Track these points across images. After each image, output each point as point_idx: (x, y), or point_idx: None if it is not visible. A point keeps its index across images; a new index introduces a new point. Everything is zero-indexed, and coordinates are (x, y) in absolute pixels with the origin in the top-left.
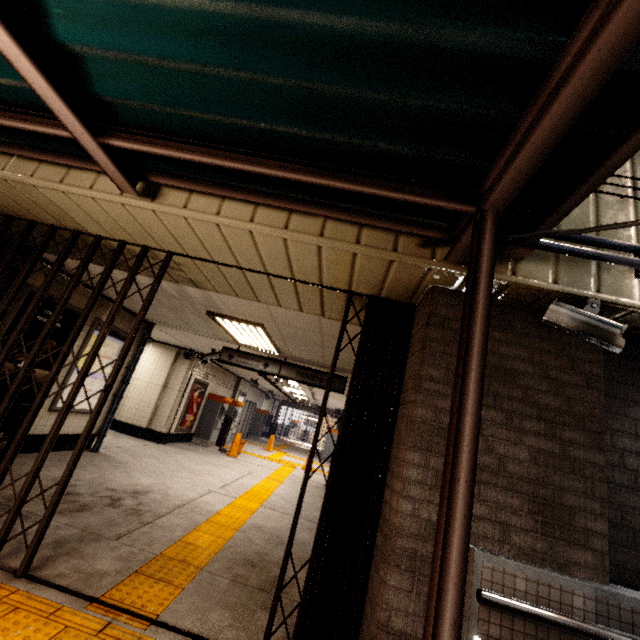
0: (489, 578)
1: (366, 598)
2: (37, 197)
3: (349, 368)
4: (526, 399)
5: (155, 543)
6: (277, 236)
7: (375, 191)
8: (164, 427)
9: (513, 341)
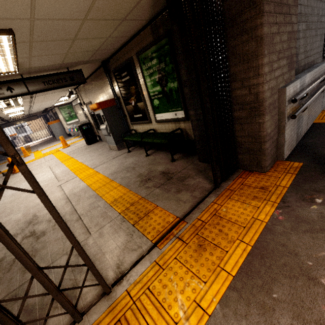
0: (288, 95)
1: (237, 139)
2: None
3: (84, 59)
4: (287, 3)
5: (106, 215)
6: None
7: None
8: None
9: None
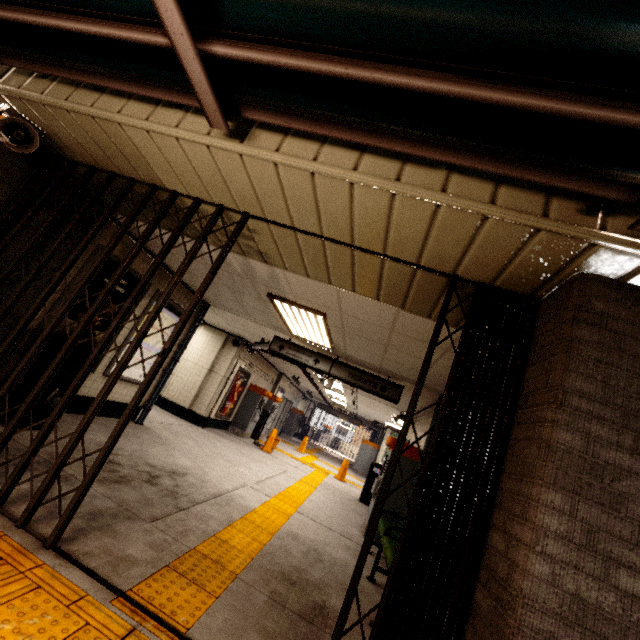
0: None
1: None
2: (121, 140)
3: (409, 376)
4: None
5: (189, 534)
6: (384, 190)
7: (566, 107)
8: (205, 411)
9: None
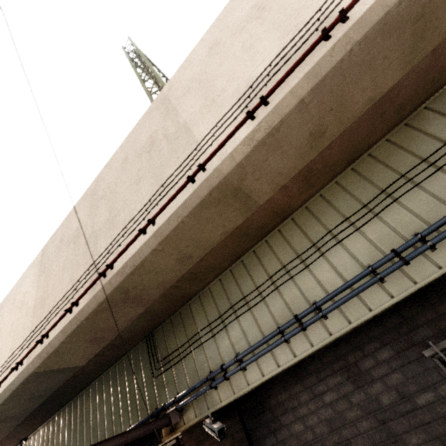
0: None
1: None
2: None
3: None
4: None
5: None
6: None
7: None
8: None
9: (211, 443)
